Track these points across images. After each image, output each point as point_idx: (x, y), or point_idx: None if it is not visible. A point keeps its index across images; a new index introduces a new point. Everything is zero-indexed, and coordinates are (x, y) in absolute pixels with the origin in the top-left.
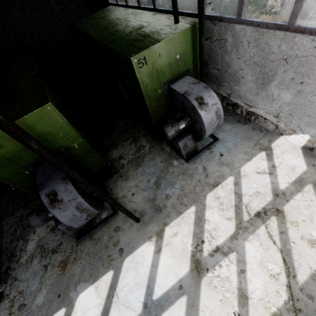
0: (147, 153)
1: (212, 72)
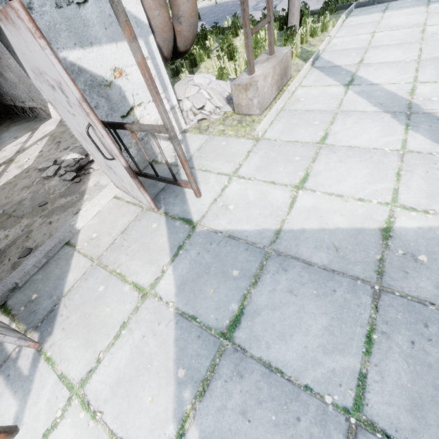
0: None
1: None
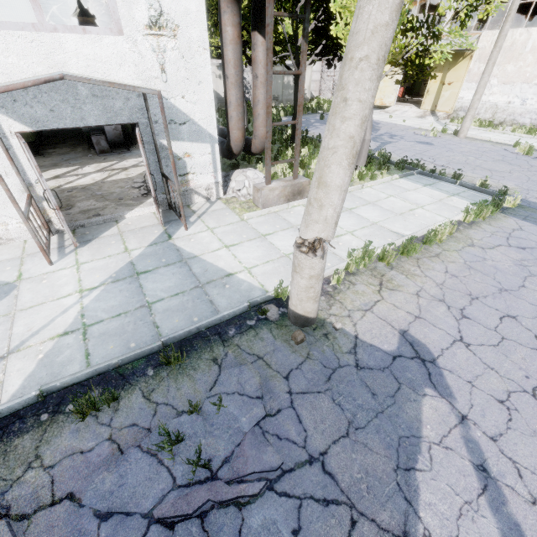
0: (76, 152)
1: None
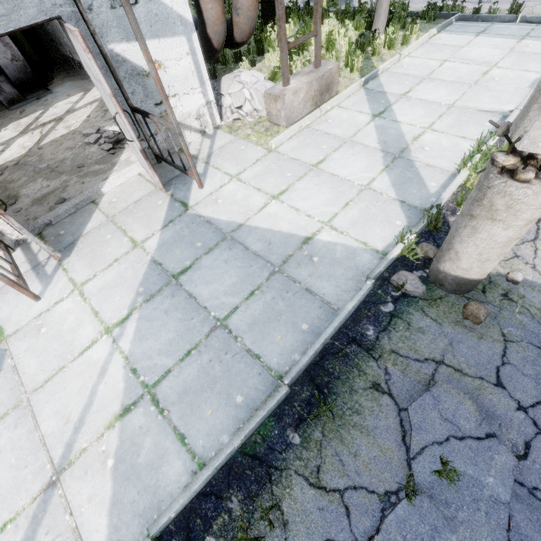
0: None
1: (50, 30)
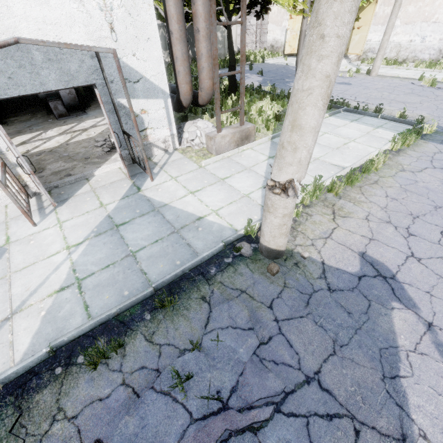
0: (37, 118)
1: None
